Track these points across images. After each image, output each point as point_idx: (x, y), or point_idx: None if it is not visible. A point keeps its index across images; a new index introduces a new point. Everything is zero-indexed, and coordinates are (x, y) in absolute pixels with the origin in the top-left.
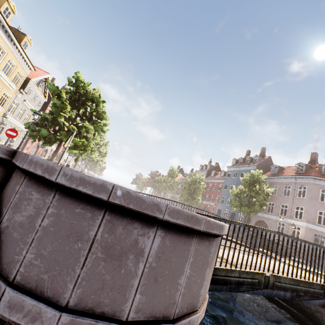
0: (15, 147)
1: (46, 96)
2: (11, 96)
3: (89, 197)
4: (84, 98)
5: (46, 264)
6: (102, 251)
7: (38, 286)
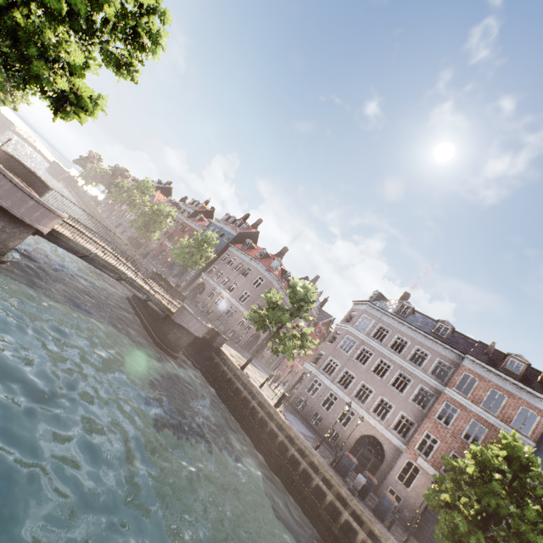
0: None
1: None
2: None
3: (20, 188)
4: None
5: (6, 195)
6: (19, 199)
7: (3, 198)
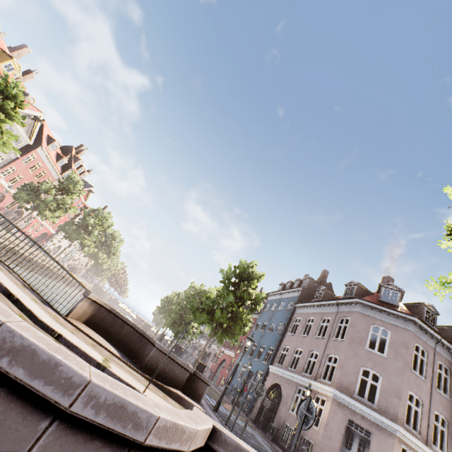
0: None
1: (32, 137)
2: None
3: None
4: None
5: None
6: None
7: None
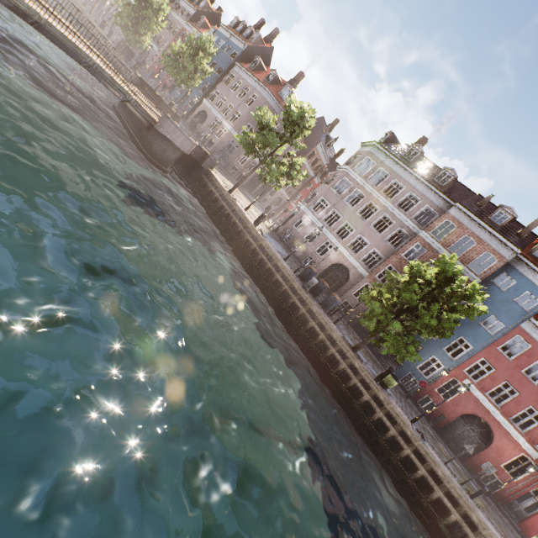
0: None
1: None
2: None
3: None
4: None
5: None
6: None
7: None
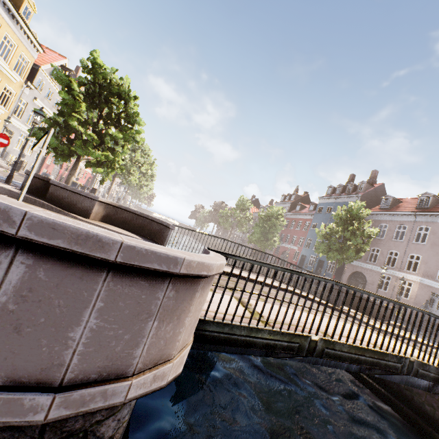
0: (31, 164)
1: None
2: (16, 92)
3: None
4: (106, 92)
5: None
6: None
7: None
